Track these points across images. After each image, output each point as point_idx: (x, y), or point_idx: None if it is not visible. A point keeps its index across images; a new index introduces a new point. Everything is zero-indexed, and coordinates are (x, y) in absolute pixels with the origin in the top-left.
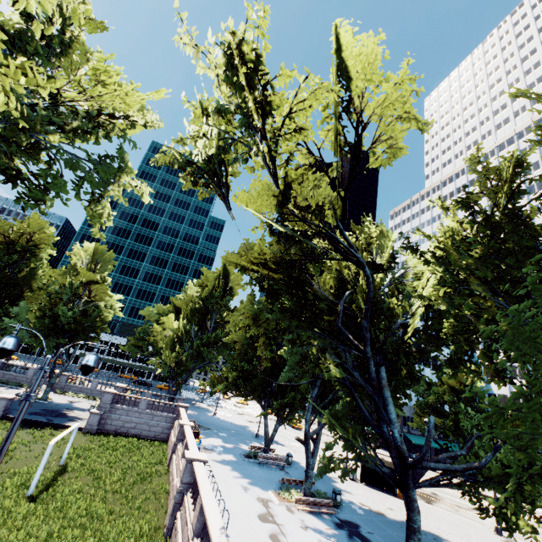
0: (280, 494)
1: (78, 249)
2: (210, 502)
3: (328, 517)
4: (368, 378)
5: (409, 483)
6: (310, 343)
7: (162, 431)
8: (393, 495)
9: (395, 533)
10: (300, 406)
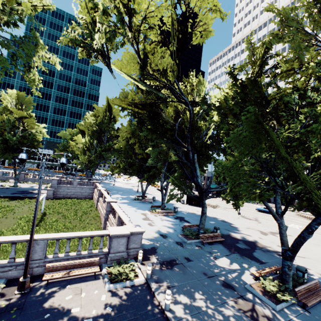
0: (151, 211)
1: (5, 95)
2: (122, 214)
3: (171, 216)
4: (189, 159)
5: (203, 198)
6: (162, 146)
7: (88, 194)
8: (199, 207)
9: (198, 218)
10: (158, 176)
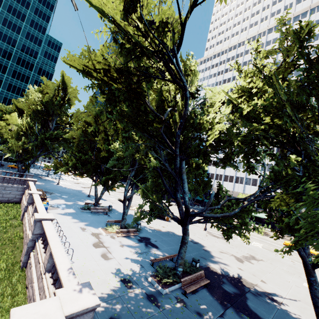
0: (106, 229)
1: None
2: (58, 250)
3: (134, 237)
4: (174, 167)
5: (187, 223)
6: (138, 143)
7: (14, 197)
8: (164, 220)
9: (166, 239)
10: (118, 180)
